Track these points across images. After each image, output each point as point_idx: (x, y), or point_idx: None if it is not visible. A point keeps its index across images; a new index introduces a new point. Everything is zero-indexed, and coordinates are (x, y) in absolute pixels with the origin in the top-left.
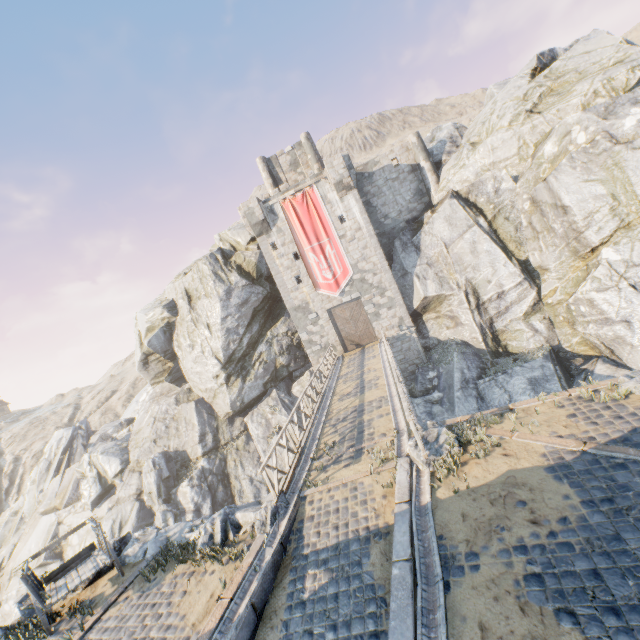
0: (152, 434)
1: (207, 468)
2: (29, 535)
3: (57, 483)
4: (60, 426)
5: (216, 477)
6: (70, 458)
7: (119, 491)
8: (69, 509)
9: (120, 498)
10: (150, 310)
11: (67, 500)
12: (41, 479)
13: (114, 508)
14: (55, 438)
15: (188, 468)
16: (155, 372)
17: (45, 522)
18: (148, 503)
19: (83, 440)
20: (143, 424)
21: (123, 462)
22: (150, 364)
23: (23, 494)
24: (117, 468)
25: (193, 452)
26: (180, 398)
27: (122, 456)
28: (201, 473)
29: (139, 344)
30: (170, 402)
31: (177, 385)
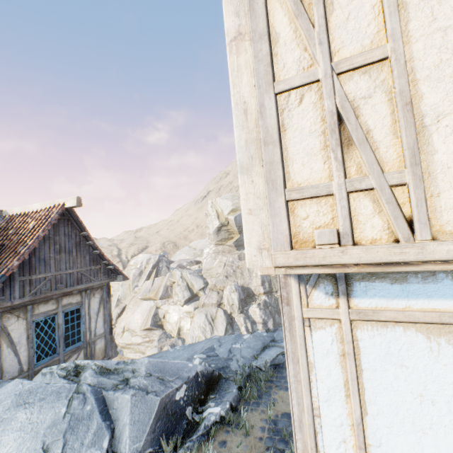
0: (224, 272)
1: (267, 301)
2: (134, 309)
3: (149, 284)
4: (113, 255)
5: (273, 308)
6: (157, 272)
7: (204, 299)
8: (164, 301)
9: (205, 303)
10: (234, 199)
11: (161, 295)
12: (135, 279)
13: (201, 308)
14: (141, 258)
15: (253, 298)
16: (222, 237)
17: (146, 304)
18: (230, 310)
19: (166, 264)
20: (214, 265)
21: (205, 283)
22: (221, 231)
23: (112, 286)
24: (201, 285)
25: (256, 290)
26: (241, 257)
27: (203, 279)
28: (264, 303)
29: (217, 217)
30: (234, 257)
31: (237, 249)
